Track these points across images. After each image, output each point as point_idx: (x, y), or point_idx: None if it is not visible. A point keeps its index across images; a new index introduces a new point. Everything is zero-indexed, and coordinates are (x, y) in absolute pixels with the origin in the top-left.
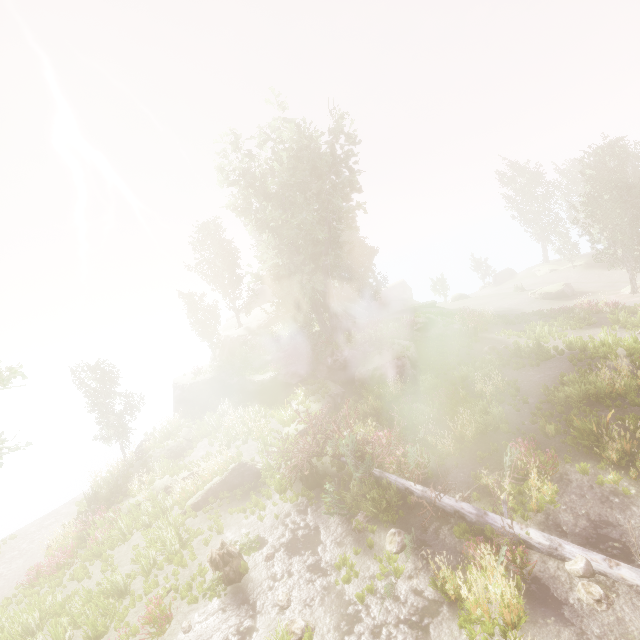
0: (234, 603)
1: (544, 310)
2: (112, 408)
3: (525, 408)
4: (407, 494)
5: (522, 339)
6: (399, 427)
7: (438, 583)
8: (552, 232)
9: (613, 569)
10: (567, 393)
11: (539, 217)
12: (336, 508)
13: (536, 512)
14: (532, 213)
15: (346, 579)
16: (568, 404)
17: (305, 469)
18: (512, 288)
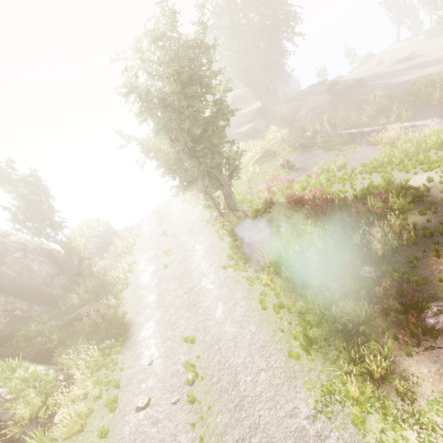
0: (296, 171)
1: (398, 68)
2: None
3: (396, 100)
4: (348, 137)
5: (389, 81)
6: (341, 115)
7: (372, 142)
8: (405, 15)
9: (432, 122)
10: (417, 86)
11: (398, 3)
12: (321, 146)
13: (404, 122)
14: (394, 0)
15: (336, 155)
16: (417, 92)
17: (301, 140)
18: (374, 64)
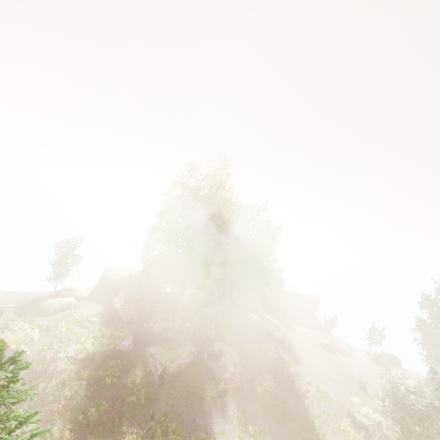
0: None
1: (320, 426)
2: (65, 264)
3: None
4: None
5: (237, 433)
6: (44, 413)
7: None
8: None
9: None
10: None
11: None
12: None
13: None
14: (435, 333)
15: None
16: None
17: None
18: (367, 378)
